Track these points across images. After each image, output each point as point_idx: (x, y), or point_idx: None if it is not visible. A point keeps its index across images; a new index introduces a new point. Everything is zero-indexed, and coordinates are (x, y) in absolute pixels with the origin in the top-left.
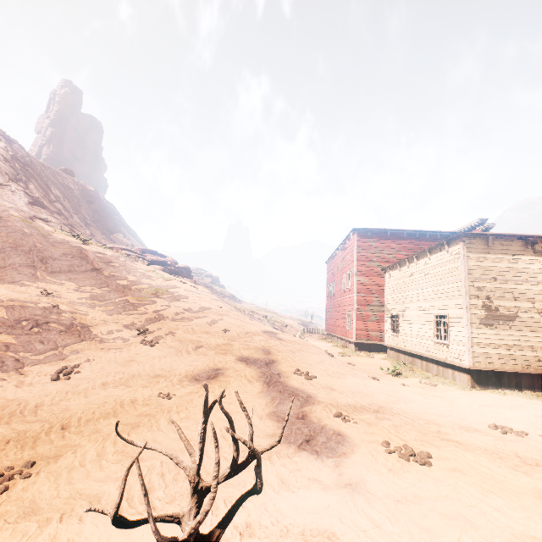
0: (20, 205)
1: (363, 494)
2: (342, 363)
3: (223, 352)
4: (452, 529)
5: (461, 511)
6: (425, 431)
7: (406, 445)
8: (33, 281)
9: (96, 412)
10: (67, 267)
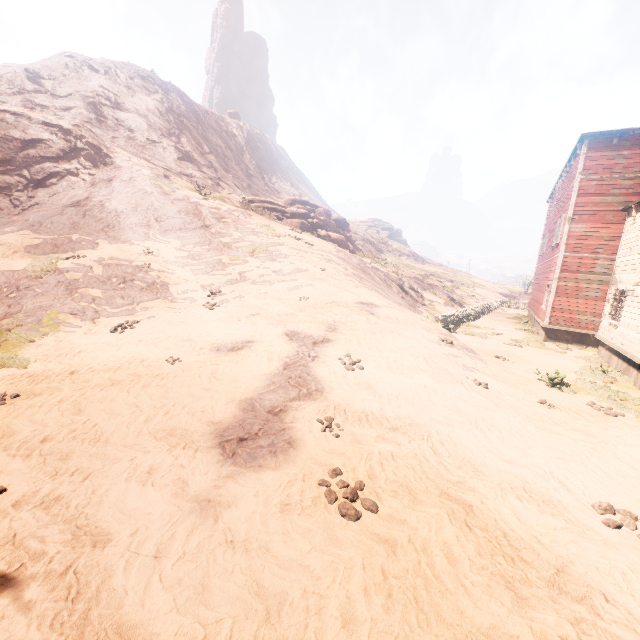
0: (169, 162)
1: (206, 517)
2: (447, 356)
3: (276, 323)
4: (234, 606)
5: (289, 594)
6: (432, 475)
7: (362, 483)
8: (142, 240)
9: (107, 365)
10: (179, 225)
